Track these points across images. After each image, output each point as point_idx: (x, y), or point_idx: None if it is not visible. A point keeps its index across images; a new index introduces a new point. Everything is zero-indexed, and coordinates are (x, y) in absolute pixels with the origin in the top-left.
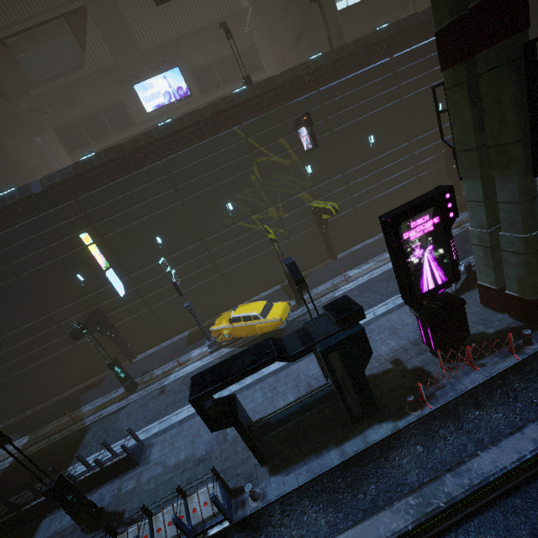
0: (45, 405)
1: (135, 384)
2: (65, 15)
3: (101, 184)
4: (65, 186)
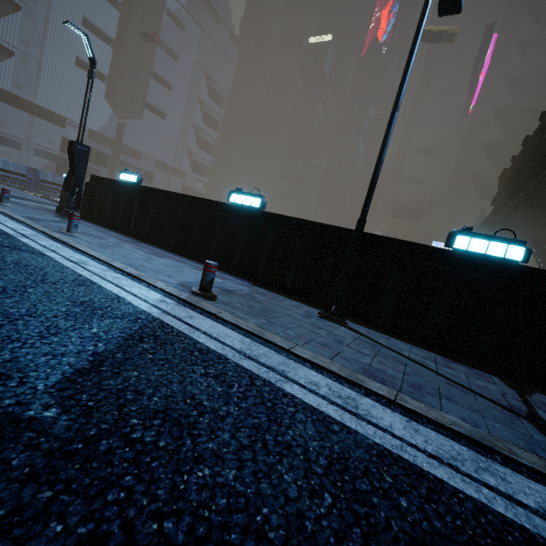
0: None
1: None
2: (430, 201)
3: None
4: None
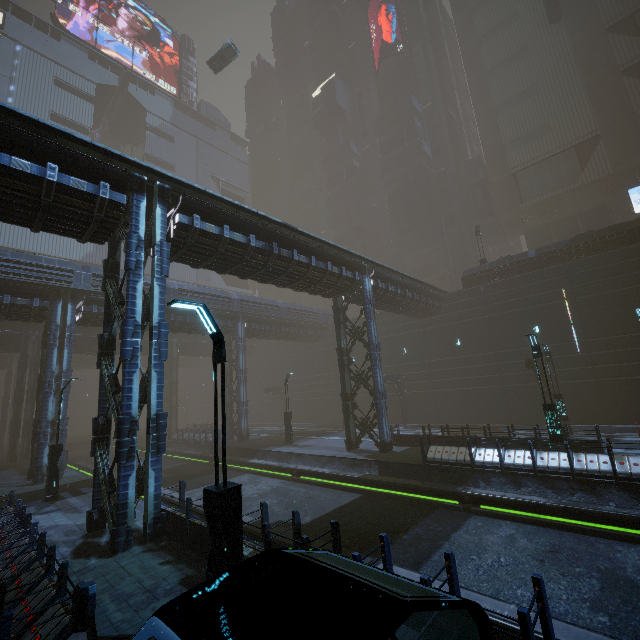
0: (456, 425)
1: (571, 430)
2: (576, 145)
3: (592, 254)
4: (557, 253)
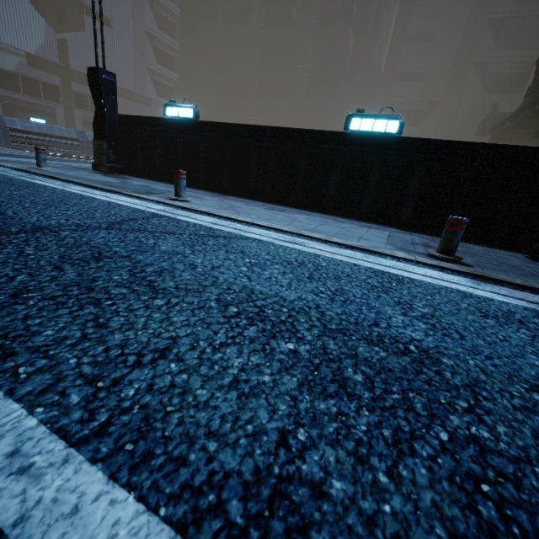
0: None
1: None
2: (429, 101)
3: None
4: None
